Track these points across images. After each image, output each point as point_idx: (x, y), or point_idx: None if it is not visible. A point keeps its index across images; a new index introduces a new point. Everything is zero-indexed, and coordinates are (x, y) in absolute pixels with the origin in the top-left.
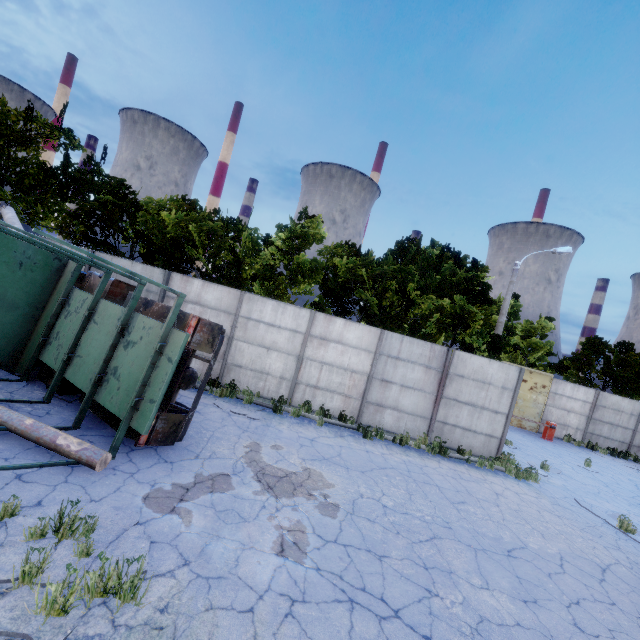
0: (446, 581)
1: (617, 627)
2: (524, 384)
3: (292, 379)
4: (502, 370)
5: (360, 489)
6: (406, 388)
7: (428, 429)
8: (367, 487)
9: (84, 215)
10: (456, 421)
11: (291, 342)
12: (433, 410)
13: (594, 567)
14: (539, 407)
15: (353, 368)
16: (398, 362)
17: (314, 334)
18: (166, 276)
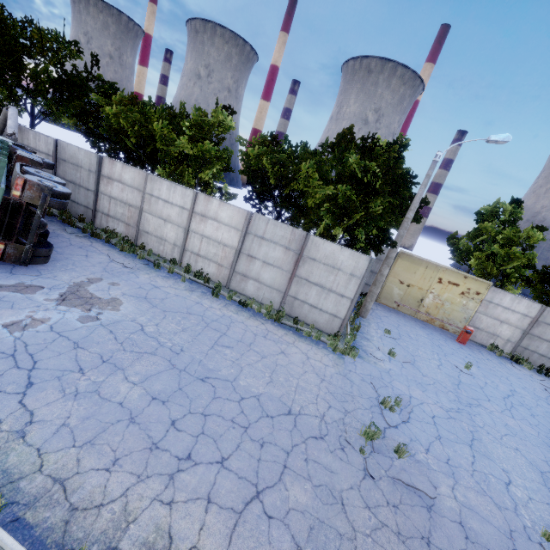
0: (107, 371)
1: (214, 435)
2: (455, 288)
3: (181, 246)
4: (353, 258)
5: (140, 318)
6: (267, 264)
7: (282, 301)
8: (149, 318)
9: (82, 114)
10: (305, 298)
11: (180, 217)
12: (287, 286)
13: (281, 410)
14: (468, 312)
15: (225, 242)
16: (263, 241)
17: (197, 211)
18: (98, 159)
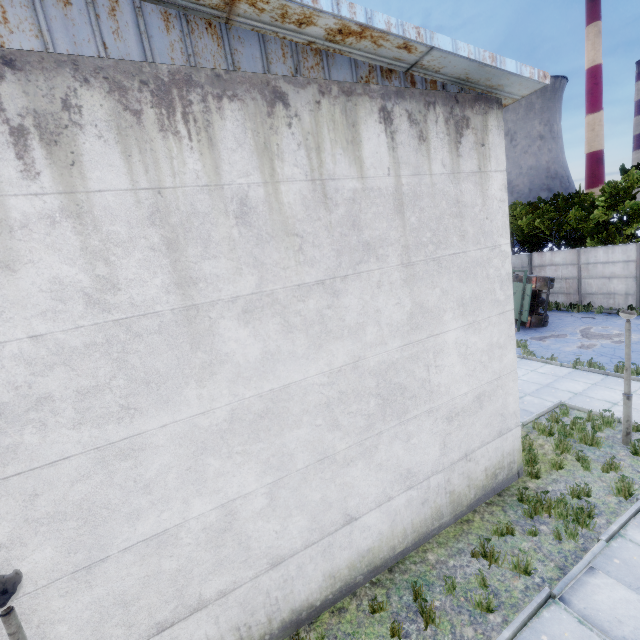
0: None
1: None
2: None
3: (635, 293)
4: None
5: None
6: None
7: None
8: None
9: None
10: None
11: (626, 269)
12: None
13: None
14: None
15: None
16: None
17: None
18: (528, 257)
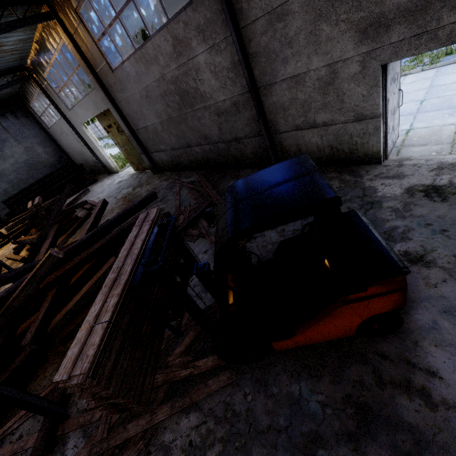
0: None
1: None
2: None
3: None
4: None
5: None
6: None
7: None
8: None
9: None
10: None
11: None
12: None
13: None
14: None
15: None
16: None
17: None
18: None
